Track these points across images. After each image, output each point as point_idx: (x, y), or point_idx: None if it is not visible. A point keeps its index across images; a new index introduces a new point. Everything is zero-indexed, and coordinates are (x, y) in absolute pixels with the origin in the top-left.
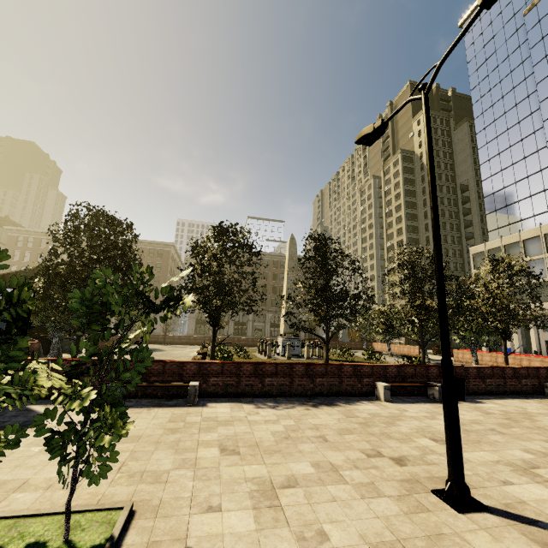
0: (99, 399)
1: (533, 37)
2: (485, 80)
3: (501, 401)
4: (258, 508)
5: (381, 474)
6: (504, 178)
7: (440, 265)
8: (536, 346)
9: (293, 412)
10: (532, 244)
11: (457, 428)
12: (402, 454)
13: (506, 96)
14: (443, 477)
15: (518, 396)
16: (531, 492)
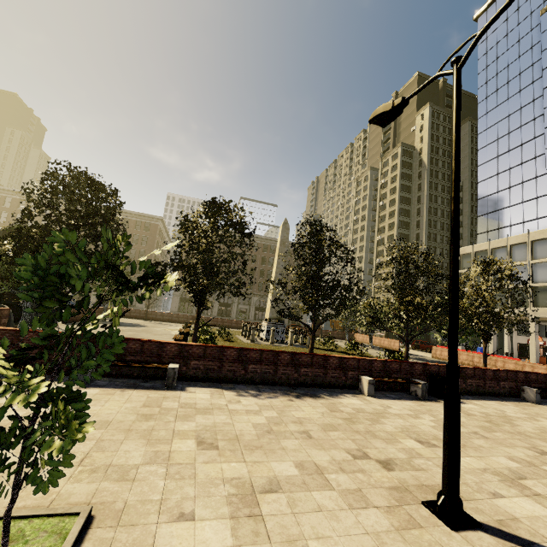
0: (52, 392)
1: (546, 39)
2: (493, 80)
3: (480, 402)
4: (236, 517)
5: (368, 480)
6: (500, 182)
7: (456, 263)
8: (508, 348)
9: (276, 402)
10: (518, 250)
11: (457, 440)
12: (389, 456)
13: (512, 98)
14: (433, 486)
15: (495, 398)
16: (522, 507)
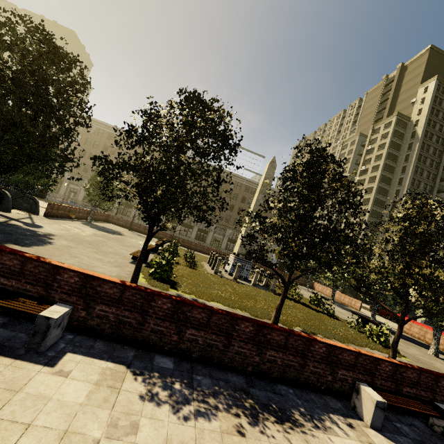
0: None
1: None
2: None
3: None
4: None
5: None
6: None
7: None
8: None
9: (209, 440)
10: None
11: None
12: None
13: None
14: None
15: None
16: None
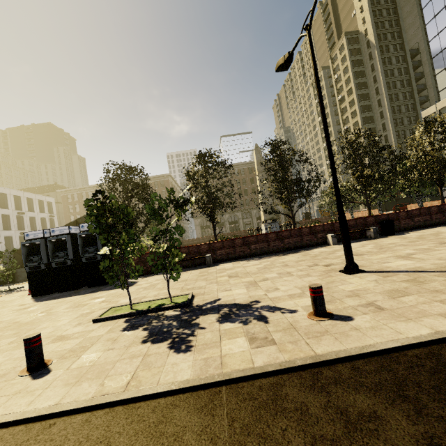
0: (168, 248)
1: None
2: None
3: (424, 230)
4: (248, 287)
5: (314, 271)
6: None
7: (329, 149)
8: None
9: (270, 259)
10: None
11: (347, 236)
12: (331, 263)
13: None
14: None
15: (442, 225)
16: (398, 263)
